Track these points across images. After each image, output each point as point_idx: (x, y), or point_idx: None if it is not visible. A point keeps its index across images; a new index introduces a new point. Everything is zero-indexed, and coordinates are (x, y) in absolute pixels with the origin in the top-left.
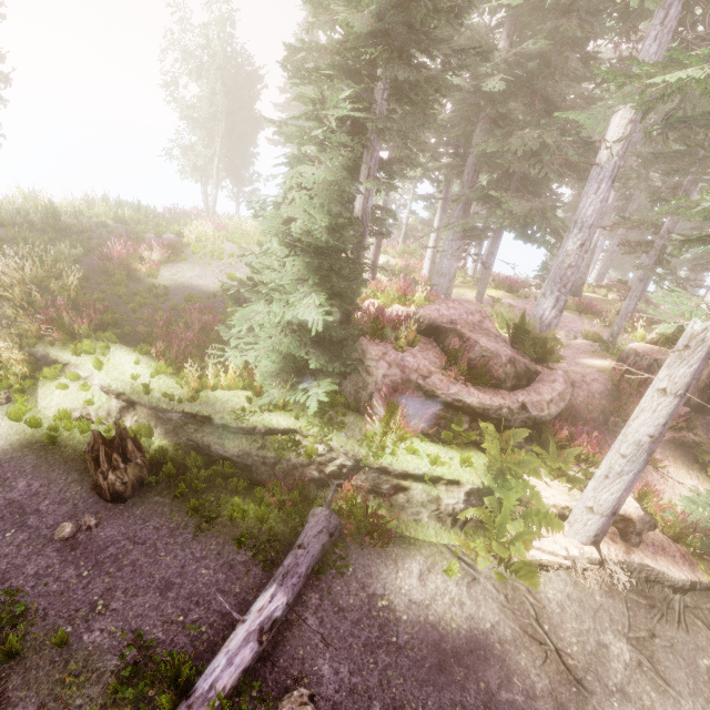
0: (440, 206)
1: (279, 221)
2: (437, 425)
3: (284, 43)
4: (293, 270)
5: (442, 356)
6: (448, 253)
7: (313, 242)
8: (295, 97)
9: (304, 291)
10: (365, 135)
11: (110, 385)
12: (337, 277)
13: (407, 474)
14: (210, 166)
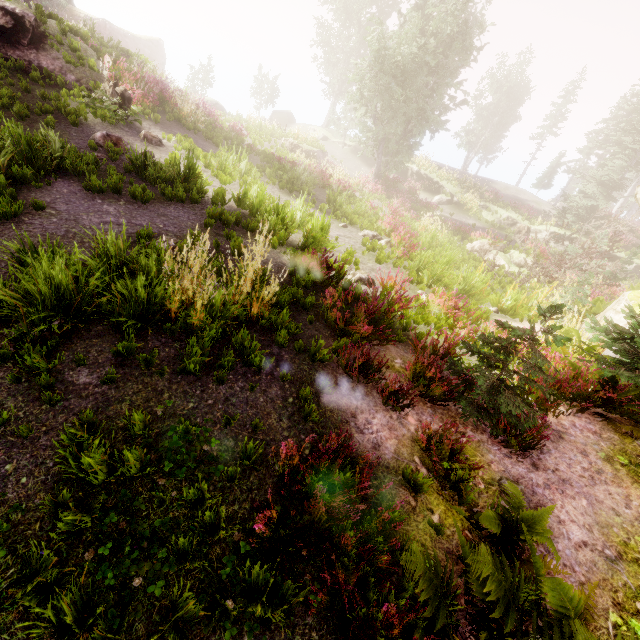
0: (633, 185)
1: (598, 175)
2: (627, 250)
3: (619, 121)
4: (596, 191)
5: (637, 229)
6: (632, 210)
7: (612, 182)
8: (619, 139)
9: (601, 197)
10: (636, 152)
11: (511, 216)
12: (609, 196)
13: (616, 256)
14: (477, 142)
